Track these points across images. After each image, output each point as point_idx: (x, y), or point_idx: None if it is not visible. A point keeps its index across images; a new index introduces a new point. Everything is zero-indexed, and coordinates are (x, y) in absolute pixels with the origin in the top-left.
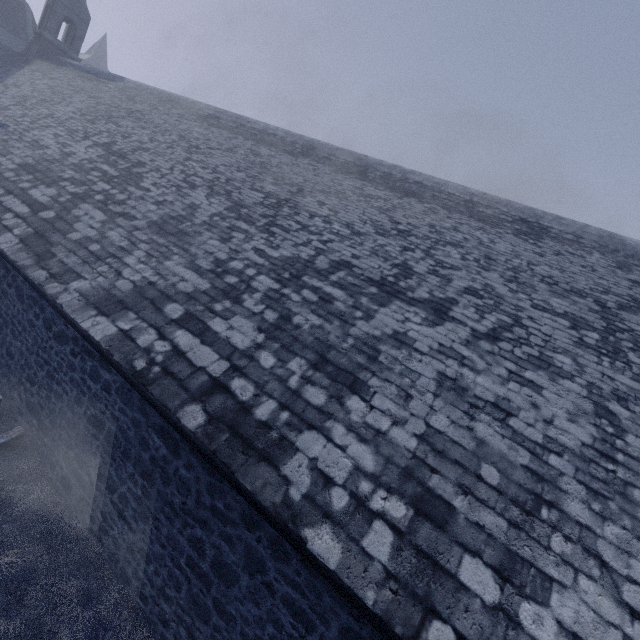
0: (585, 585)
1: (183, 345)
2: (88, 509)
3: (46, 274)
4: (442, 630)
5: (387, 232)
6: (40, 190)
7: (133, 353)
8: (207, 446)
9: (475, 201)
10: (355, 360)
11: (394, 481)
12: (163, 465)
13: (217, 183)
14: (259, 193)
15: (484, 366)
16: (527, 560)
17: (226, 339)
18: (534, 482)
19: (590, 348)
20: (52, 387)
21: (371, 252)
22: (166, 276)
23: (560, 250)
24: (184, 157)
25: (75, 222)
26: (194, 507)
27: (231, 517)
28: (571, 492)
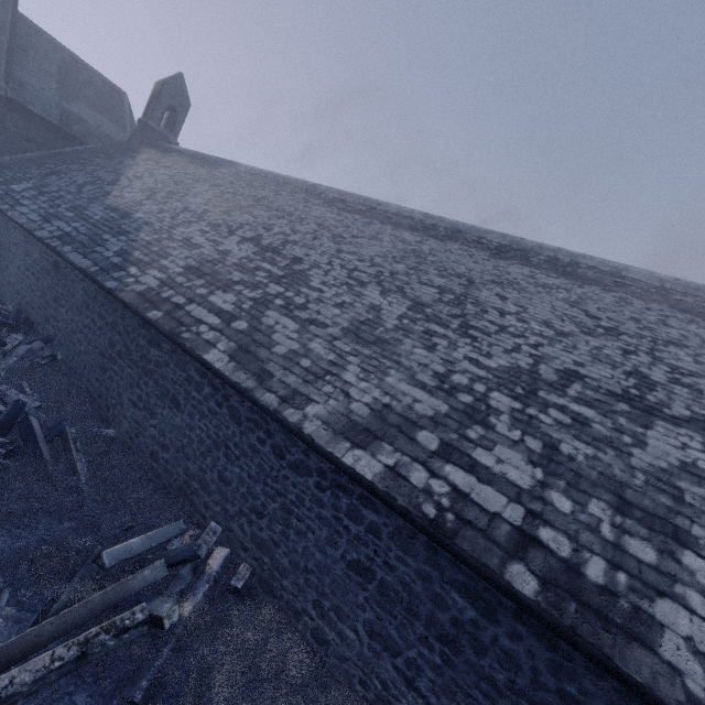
0: None
1: (461, 484)
2: (357, 672)
3: (276, 398)
4: None
5: (593, 331)
6: (219, 296)
7: (415, 496)
8: (560, 620)
9: (668, 288)
10: (660, 501)
11: None
12: (472, 631)
13: (383, 278)
14: (431, 288)
15: None
16: None
17: (502, 476)
18: None
19: None
20: (290, 522)
21: (592, 357)
22: (396, 396)
23: None
24: (335, 249)
25: (272, 333)
26: (529, 687)
27: None
28: None
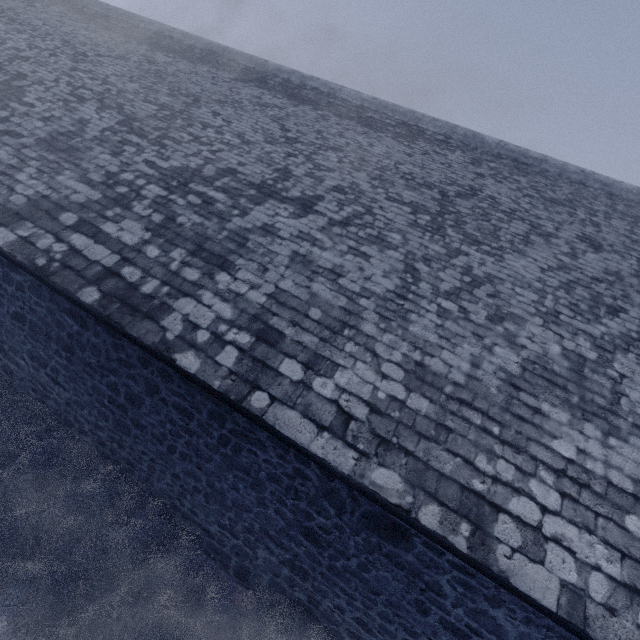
0: (359, 366)
1: (79, 245)
2: (30, 384)
3: None
4: (261, 395)
5: (276, 140)
6: None
7: (34, 254)
8: (102, 313)
9: (365, 106)
10: (227, 247)
11: (245, 323)
12: (78, 338)
13: (108, 96)
14: (153, 105)
15: (331, 245)
16: (326, 357)
17: (117, 238)
18: (345, 315)
19: (420, 227)
20: None
21: (257, 159)
22: (59, 190)
23: (428, 150)
24: (70, 67)
25: None
26: (106, 362)
27: (132, 362)
28: (369, 319)
